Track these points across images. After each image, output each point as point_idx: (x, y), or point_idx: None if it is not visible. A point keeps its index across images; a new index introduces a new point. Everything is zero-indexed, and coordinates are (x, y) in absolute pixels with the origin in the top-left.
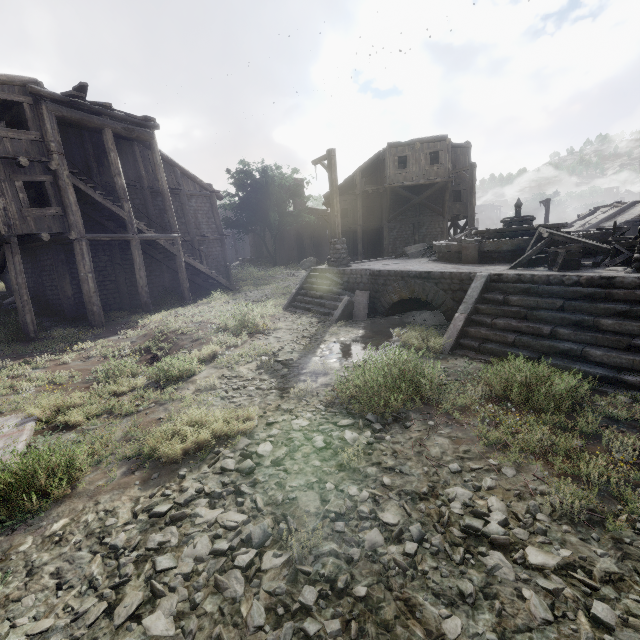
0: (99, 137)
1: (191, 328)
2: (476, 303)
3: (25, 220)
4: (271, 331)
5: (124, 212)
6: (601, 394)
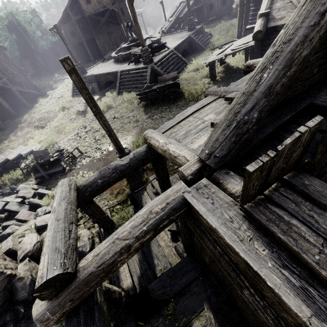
0: None
1: (46, 114)
2: (120, 80)
3: None
4: (73, 106)
5: None
6: None
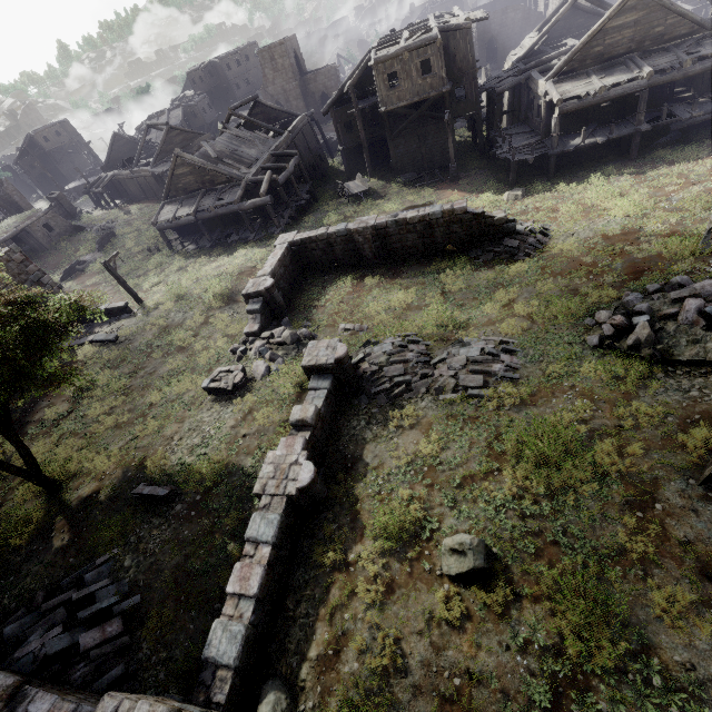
0: None
1: None
2: None
3: None
4: None
5: None
6: None
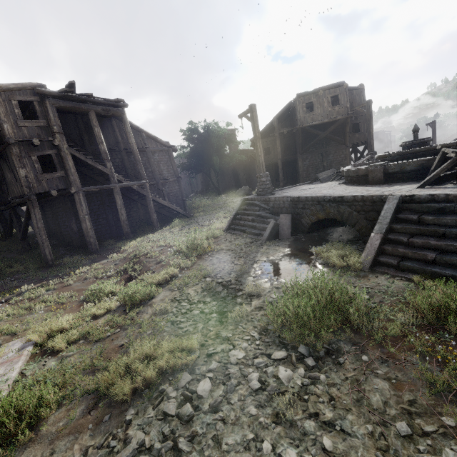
0: (88, 118)
1: (156, 252)
2: (390, 223)
3: (40, 183)
4: (214, 252)
5: (107, 169)
6: None
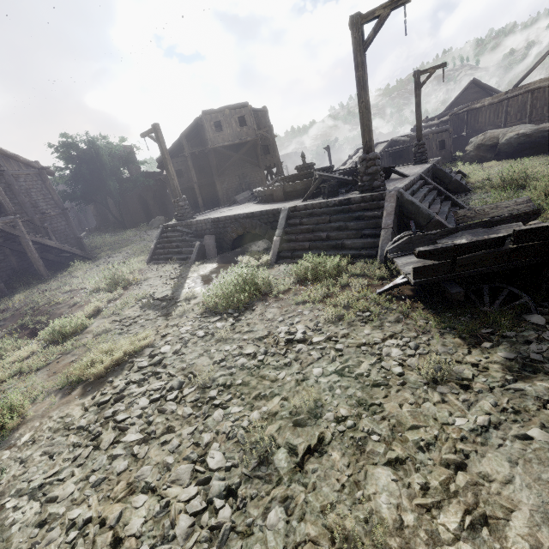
0: None
1: (63, 297)
2: (285, 228)
3: None
4: (142, 281)
5: None
6: (352, 264)
